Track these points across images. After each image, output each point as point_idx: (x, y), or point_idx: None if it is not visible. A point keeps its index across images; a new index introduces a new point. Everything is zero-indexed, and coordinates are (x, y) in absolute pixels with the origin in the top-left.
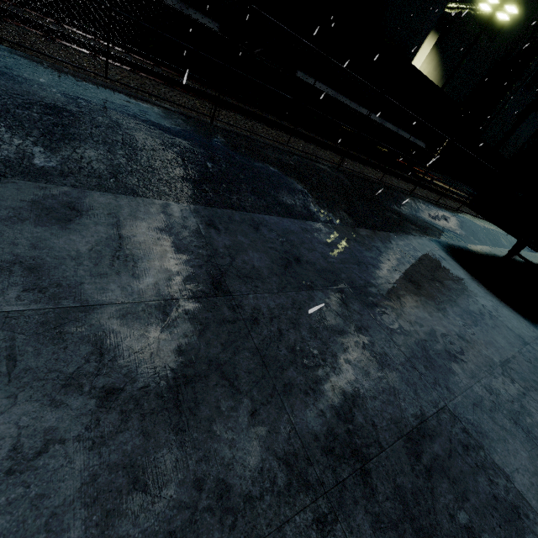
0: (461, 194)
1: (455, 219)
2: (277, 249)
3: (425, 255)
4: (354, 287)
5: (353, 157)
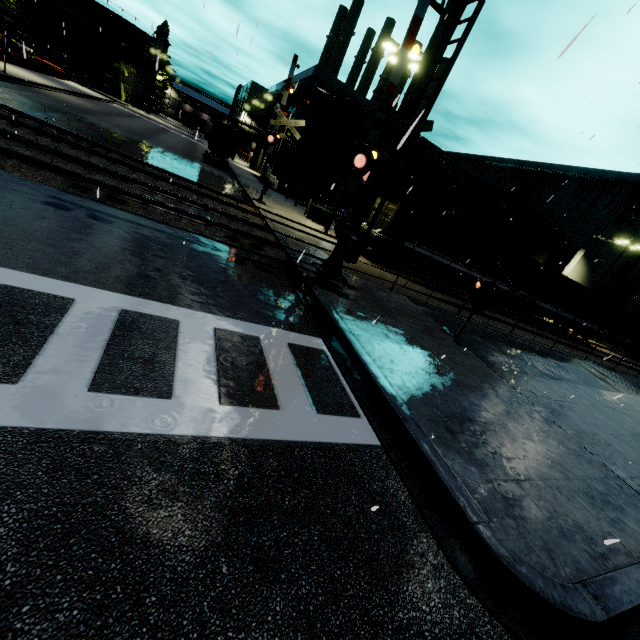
0: (626, 360)
1: None
2: (638, 403)
3: None
4: None
5: (580, 350)
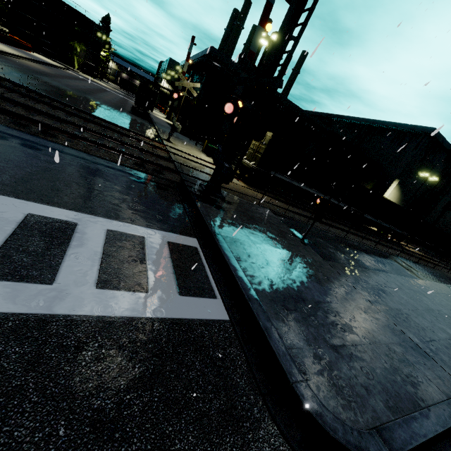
0: (426, 256)
1: (436, 273)
2: (432, 287)
3: (447, 289)
4: (446, 294)
5: (394, 249)
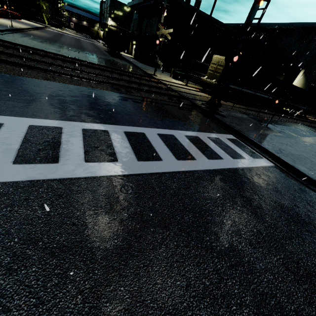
0: None
1: None
2: None
3: None
4: None
5: (306, 121)
